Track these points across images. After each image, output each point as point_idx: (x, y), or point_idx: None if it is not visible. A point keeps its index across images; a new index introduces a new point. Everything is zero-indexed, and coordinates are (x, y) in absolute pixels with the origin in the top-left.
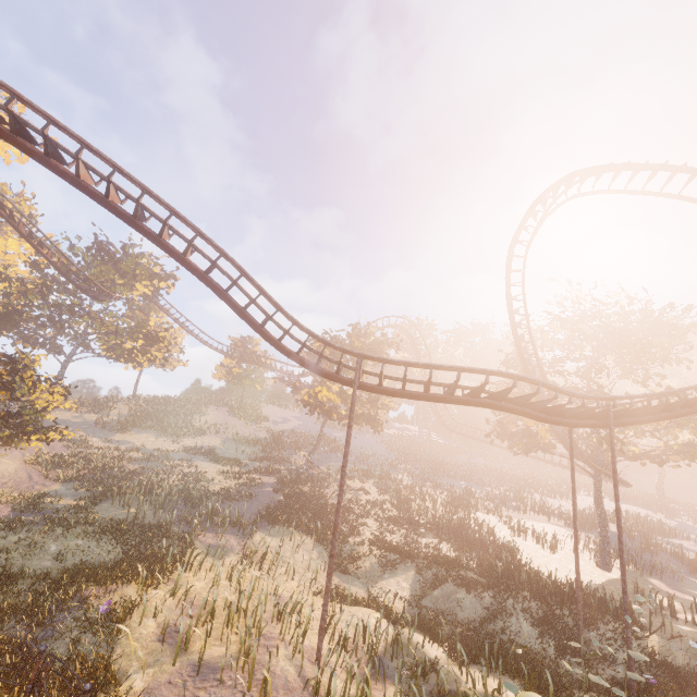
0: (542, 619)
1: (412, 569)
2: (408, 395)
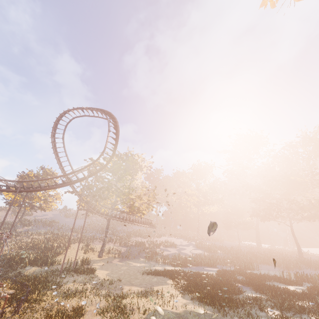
0: None
1: None
2: None
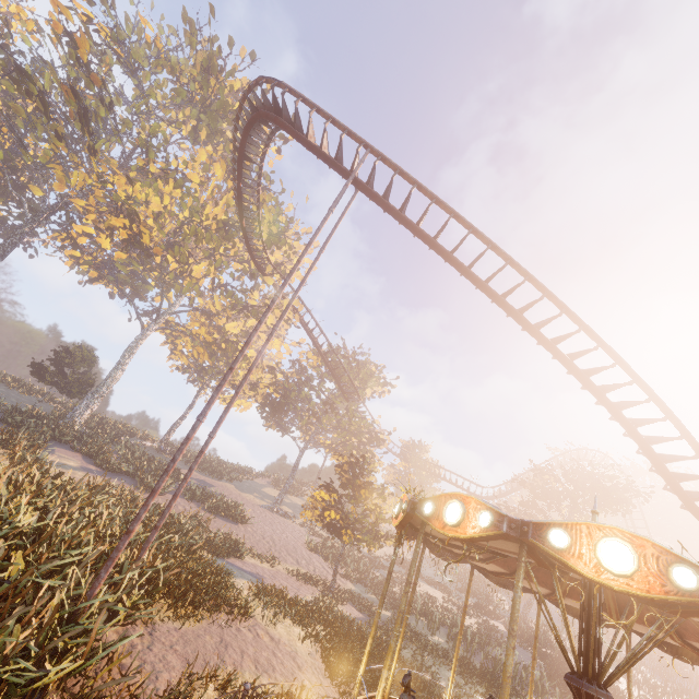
0: None
1: None
2: None
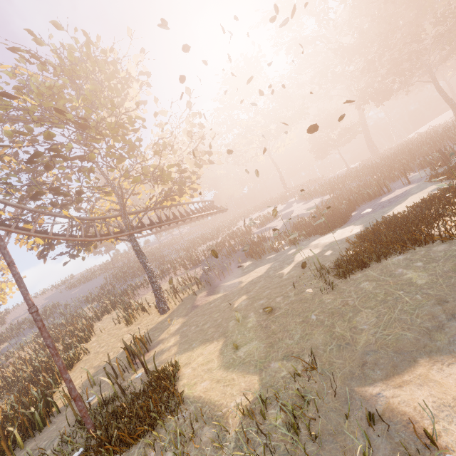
0: None
1: None
2: None
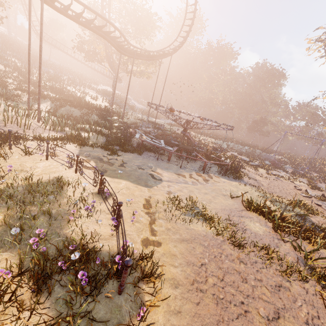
0: (100, 115)
1: (48, 101)
2: (69, 17)
